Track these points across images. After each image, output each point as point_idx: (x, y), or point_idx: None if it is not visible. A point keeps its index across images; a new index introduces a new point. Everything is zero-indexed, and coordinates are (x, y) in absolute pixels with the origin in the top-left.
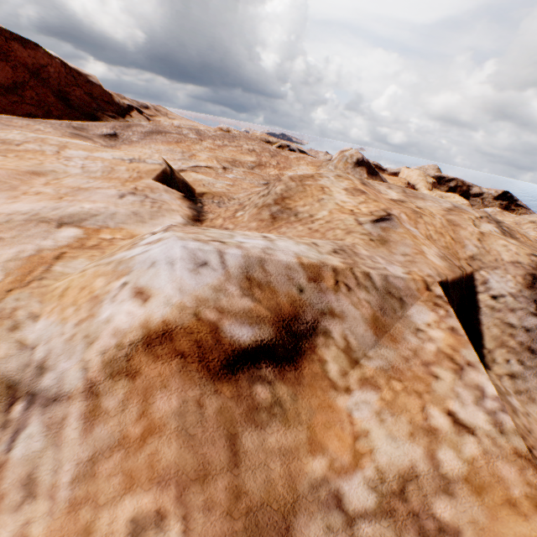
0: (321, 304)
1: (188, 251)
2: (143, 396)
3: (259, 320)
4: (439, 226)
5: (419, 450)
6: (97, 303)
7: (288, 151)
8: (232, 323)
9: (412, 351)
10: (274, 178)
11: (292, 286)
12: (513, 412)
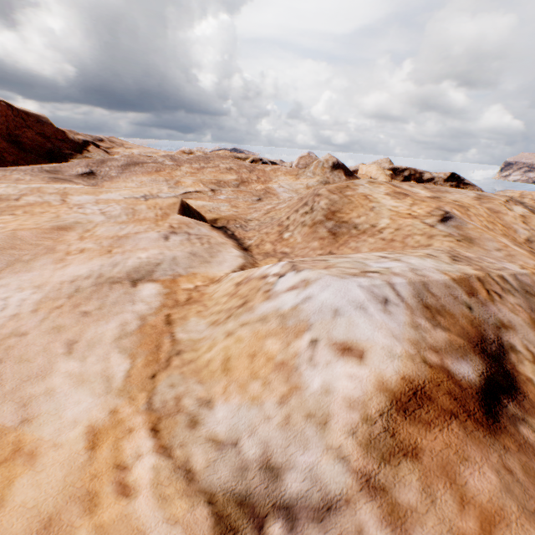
0: (491, 318)
1: (365, 290)
2: (445, 477)
3: (463, 351)
4: (486, 216)
5: None
6: (290, 371)
7: (262, 164)
8: (451, 361)
9: None
10: (263, 192)
11: (460, 305)
12: None
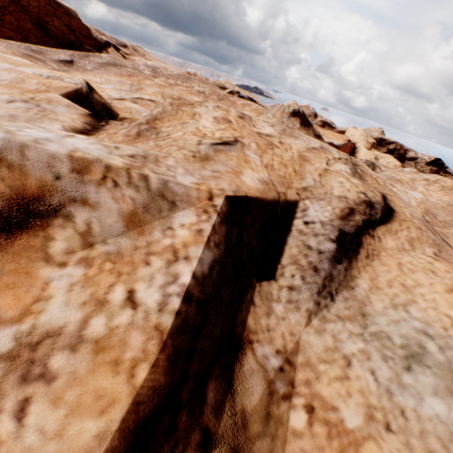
0: (76, 192)
1: None
2: None
3: None
4: (287, 159)
5: (80, 315)
6: None
7: (237, 97)
8: None
9: (147, 243)
10: None
11: (49, 173)
12: (266, 314)
